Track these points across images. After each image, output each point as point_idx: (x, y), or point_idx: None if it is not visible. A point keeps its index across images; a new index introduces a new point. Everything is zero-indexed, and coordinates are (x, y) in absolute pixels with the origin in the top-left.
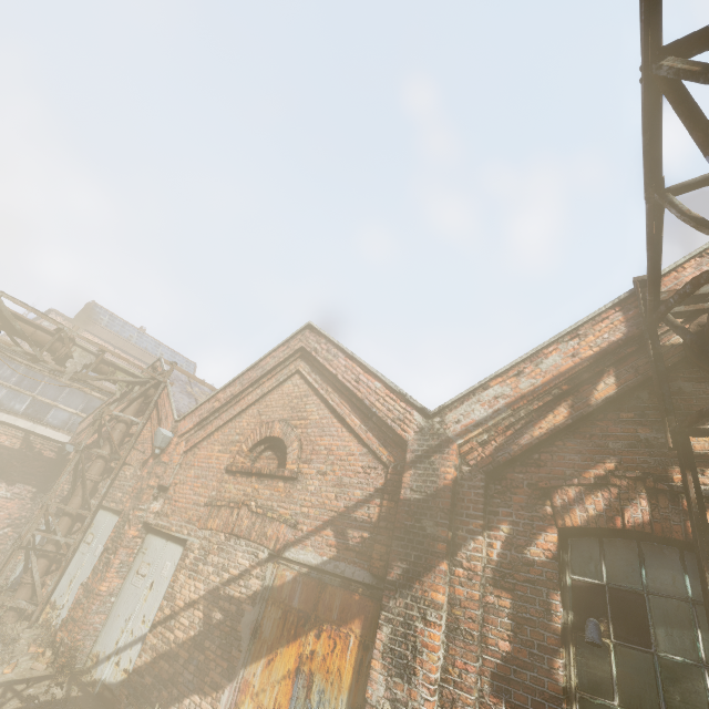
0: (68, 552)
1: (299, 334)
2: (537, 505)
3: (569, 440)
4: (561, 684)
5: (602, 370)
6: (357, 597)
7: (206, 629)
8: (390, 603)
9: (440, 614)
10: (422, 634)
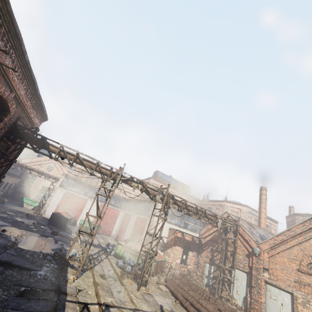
0: (233, 282)
1: (307, 220)
2: None
3: None
4: None
5: None
6: None
7: None
8: None
9: None
10: None
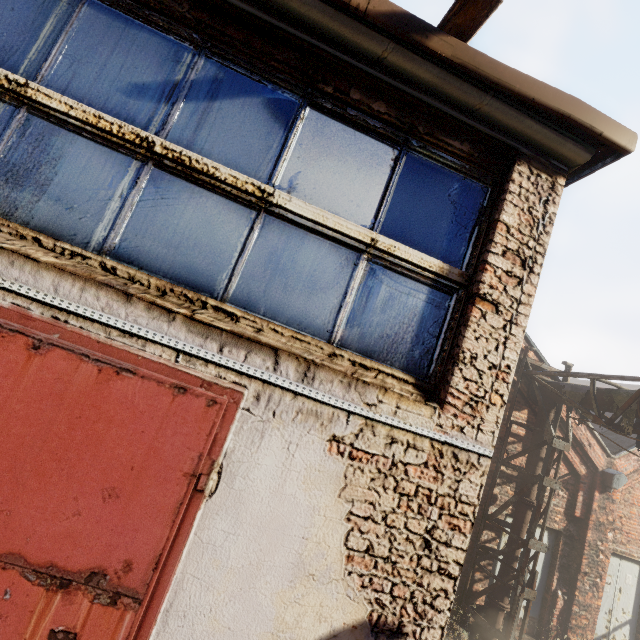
0: None
1: None
2: None
3: None
4: None
5: None
6: None
7: None
8: None
9: None
10: None
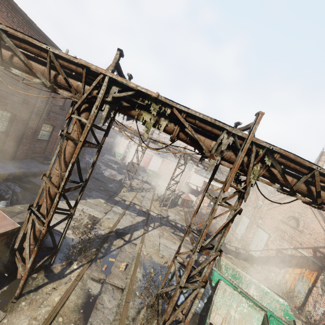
0: (238, 223)
1: None
2: None
3: None
4: None
5: None
6: (316, 267)
7: (277, 256)
8: (324, 272)
9: None
10: None
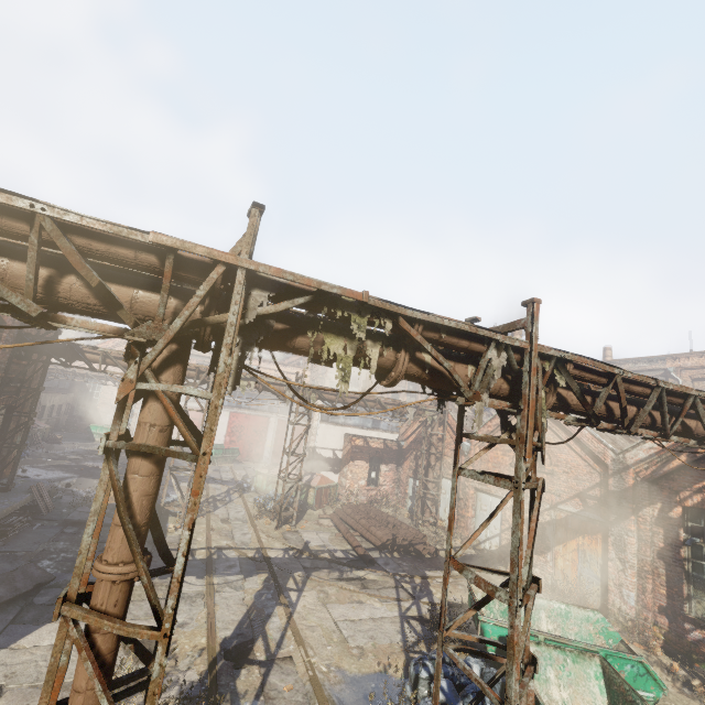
0: (438, 498)
1: None
2: (673, 497)
3: (687, 470)
4: (682, 556)
5: None
6: (597, 526)
7: None
8: (612, 529)
9: (633, 533)
10: (627, 539)
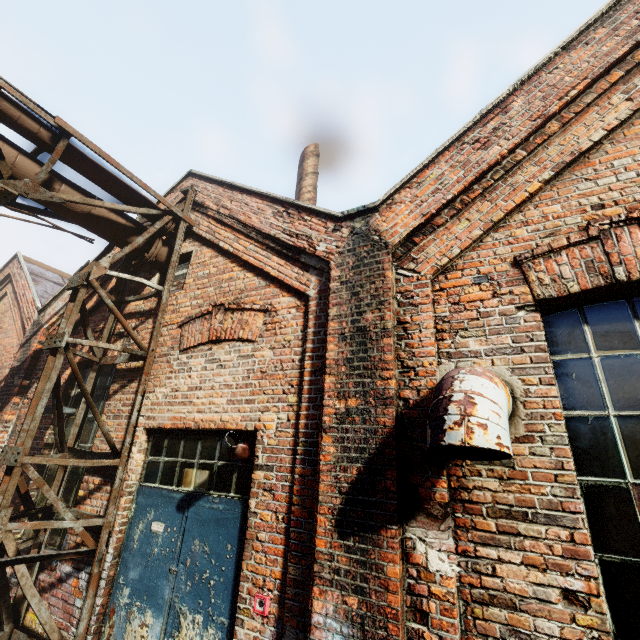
0: None
1: (11, 262)
2: None
3: (95, 315)
4: (45, 441)
5: (117, 270)
6: None
7: None
8: None
9: (4, 425)
10: None
